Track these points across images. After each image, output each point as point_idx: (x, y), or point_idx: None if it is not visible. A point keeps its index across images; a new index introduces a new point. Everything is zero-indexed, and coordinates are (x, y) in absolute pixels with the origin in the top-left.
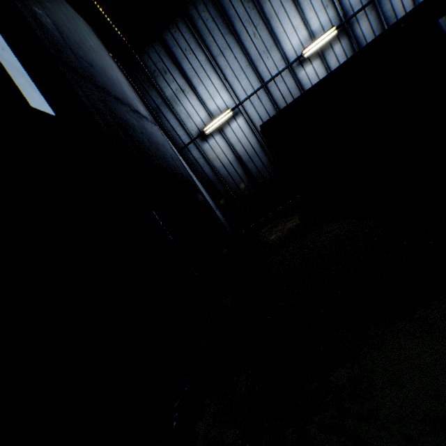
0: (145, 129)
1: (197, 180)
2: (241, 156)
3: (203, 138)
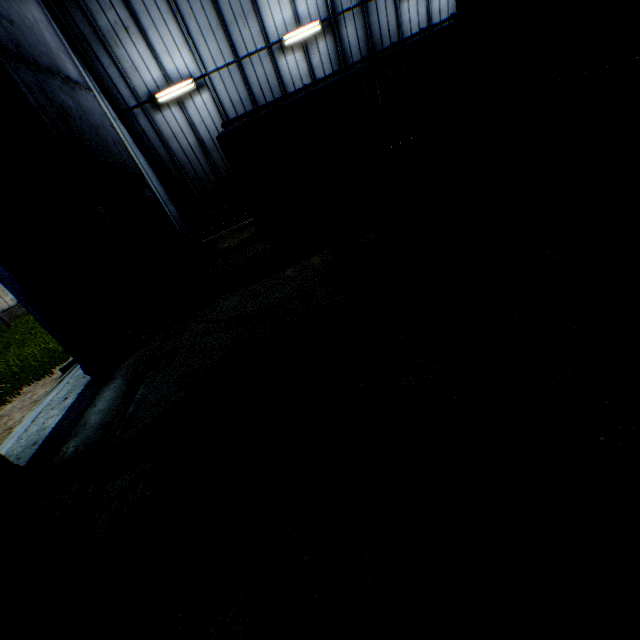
0: (82, 109)
1: (146, 161)
2: (205, 142)
3: (156, 106)
